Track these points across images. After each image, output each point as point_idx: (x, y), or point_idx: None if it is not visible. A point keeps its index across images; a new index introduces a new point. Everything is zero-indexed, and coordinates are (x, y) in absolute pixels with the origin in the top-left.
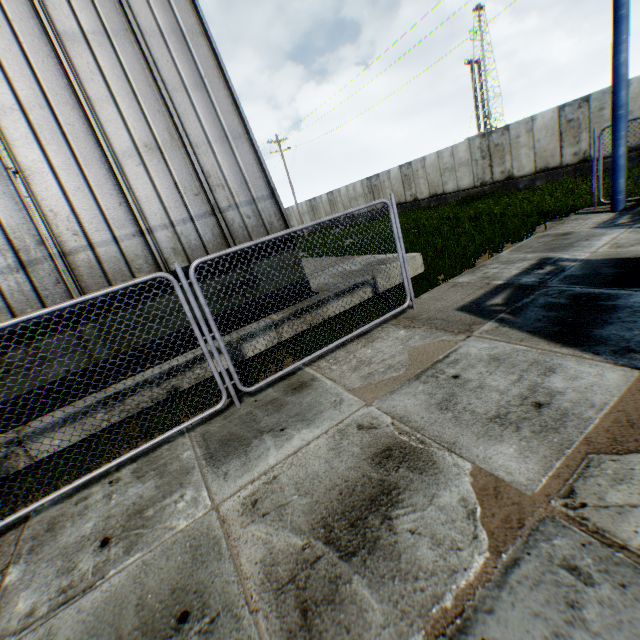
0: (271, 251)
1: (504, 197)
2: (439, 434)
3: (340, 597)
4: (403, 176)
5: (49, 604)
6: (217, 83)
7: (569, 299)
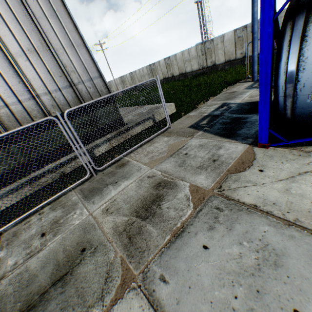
0: (103, 104)
1: (212, 75)
2: (178, 175)
3: (142, 231)
4: (166, 64)
5: (23, 259)
6: (64, 14)
7: (231, 120)
